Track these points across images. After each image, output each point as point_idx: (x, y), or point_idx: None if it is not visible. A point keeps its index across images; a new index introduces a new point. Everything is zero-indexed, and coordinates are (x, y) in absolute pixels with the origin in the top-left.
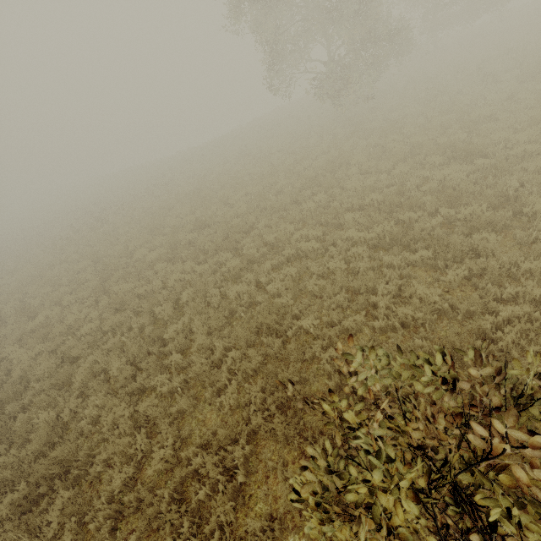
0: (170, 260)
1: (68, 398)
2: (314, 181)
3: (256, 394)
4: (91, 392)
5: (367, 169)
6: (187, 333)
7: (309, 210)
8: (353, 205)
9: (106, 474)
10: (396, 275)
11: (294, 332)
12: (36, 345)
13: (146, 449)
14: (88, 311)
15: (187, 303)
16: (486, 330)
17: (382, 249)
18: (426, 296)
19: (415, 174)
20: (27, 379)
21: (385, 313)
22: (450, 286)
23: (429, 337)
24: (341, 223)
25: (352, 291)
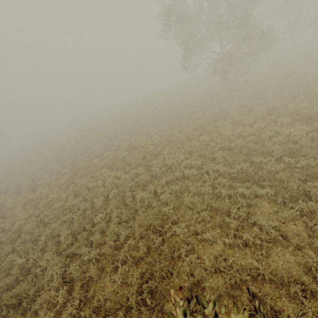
0: (111, 167)
1: (35, 250)
2: (202, 126)
3: (135, 280)
4: (48, 249)
5: (237, 121)
6: (108, 219)
7: (196, 145)
8: (224, 146)
9: (40, 312)
10: (246, 204)
11: (171, 233)
12: (30, 210)
13: (65, 301)
14: (61, 193)
15: (112, 198)
16: (311, 267)
17: (239, 180)
18: (265, 227)
19: (269, 128)
20: (21, 230)
21: (234, 232)
22: (285, 219)
23: (265, 260)
24: (215, 157)
25: (214, 208)
